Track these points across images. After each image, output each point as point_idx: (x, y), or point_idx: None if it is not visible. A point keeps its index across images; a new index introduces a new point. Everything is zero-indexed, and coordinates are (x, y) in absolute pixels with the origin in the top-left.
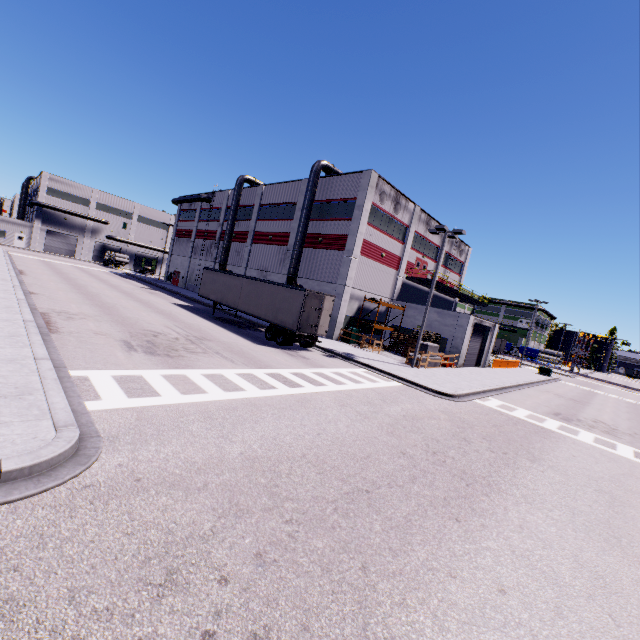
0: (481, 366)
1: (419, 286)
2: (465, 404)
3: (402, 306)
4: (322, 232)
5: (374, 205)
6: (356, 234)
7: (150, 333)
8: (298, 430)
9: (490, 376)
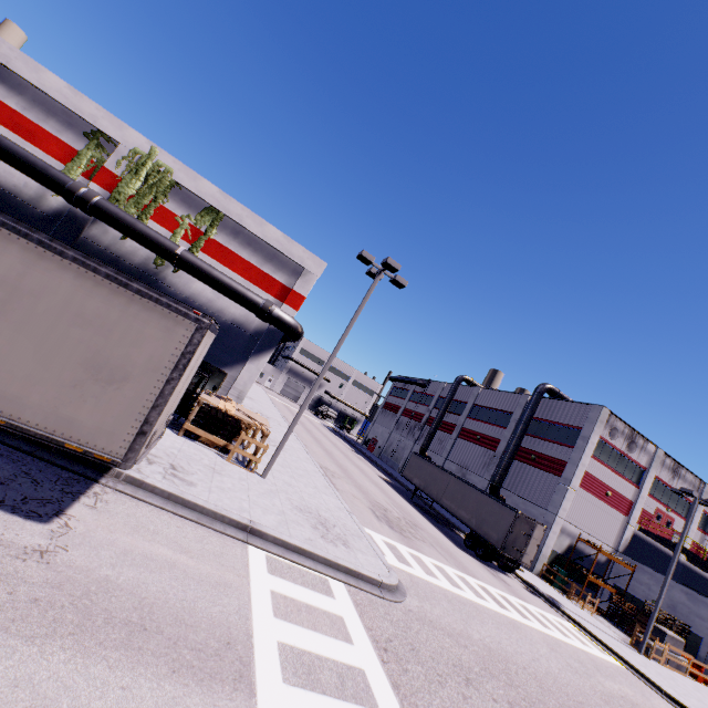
0: None
1: (659, 545)
2: None
3: (630, 564)
4: (536, 449)
5: (602, 439)
6: (577, 464)
7: (381, 506)
8: (515, 646)
9: None
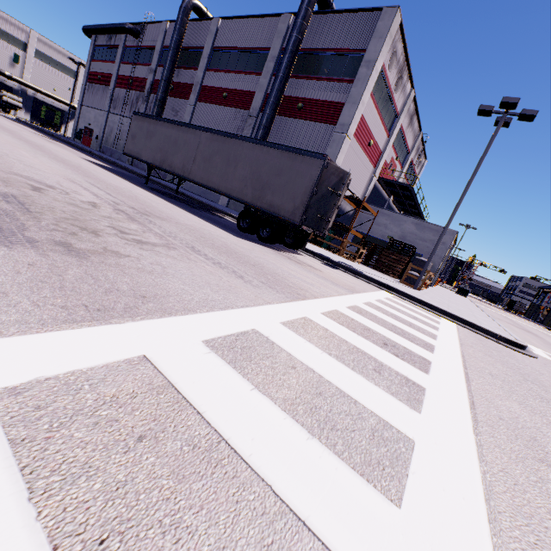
0: (430, 285)
1: (383, 192)
2: (547, 362)
3: (374, 211)
4: (304, 95)
5: (383, 67)
6: (358, 102)
7: (23, 181)
8: None
9: (458, 300)
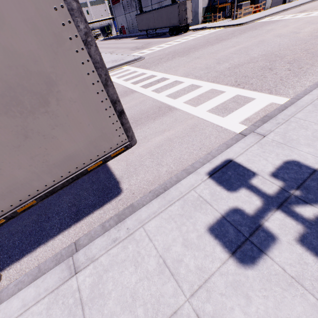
0: (287, 3)
1: None
2: (247, 25)
3: None
4: None
5: None
6: None
7: (134, 47)
8: (180, 47)
9: (284, 7)
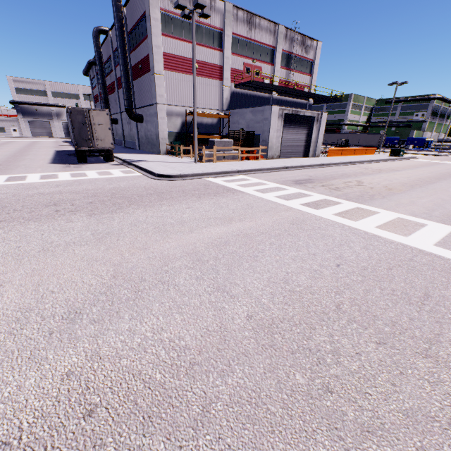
0: (311, 156)
1: (256, 93)
2: (177, 181)
3: (227, 114)
4: (140, 58)
5: (166, 12)
6: (152, 49)
7: None
8: None
9: (297, 161)
